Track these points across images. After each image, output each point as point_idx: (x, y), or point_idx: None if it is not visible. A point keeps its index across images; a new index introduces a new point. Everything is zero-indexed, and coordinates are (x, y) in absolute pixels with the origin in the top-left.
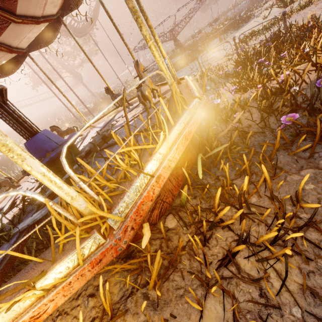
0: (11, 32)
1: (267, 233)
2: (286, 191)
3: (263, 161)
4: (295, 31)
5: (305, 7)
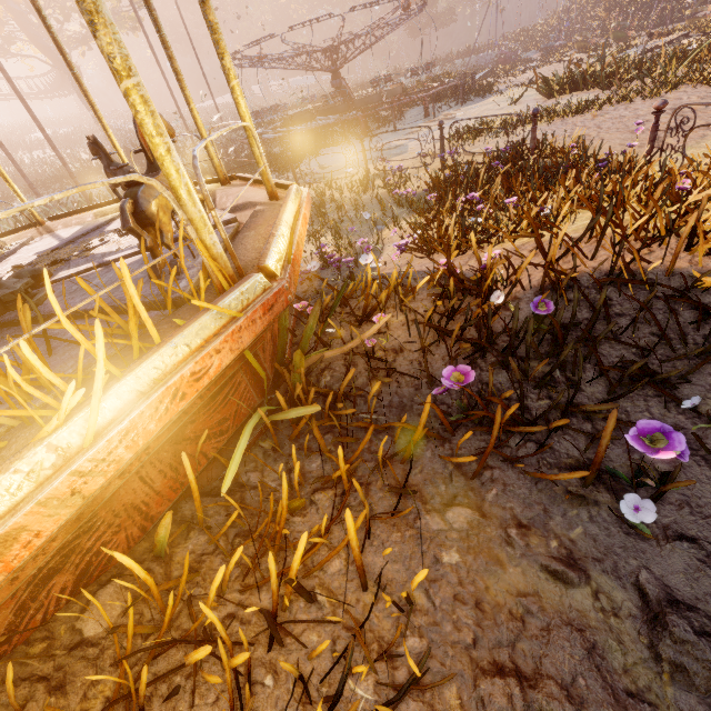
0: None
1: (321, 687)
2: (406, 557)
3: (388, 460)
4: (548, 156)
5: (577, 112)
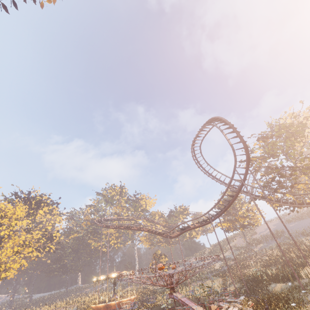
0: None
1: None
2: None
3: None
4: None
5: None
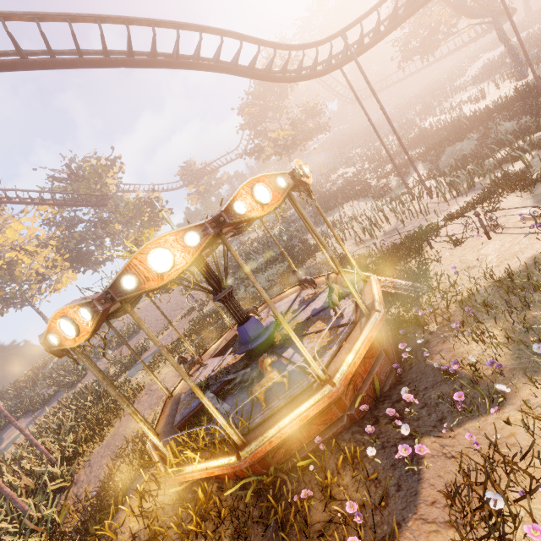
0: None
1: None
2: None
3: None
4: None
5: None
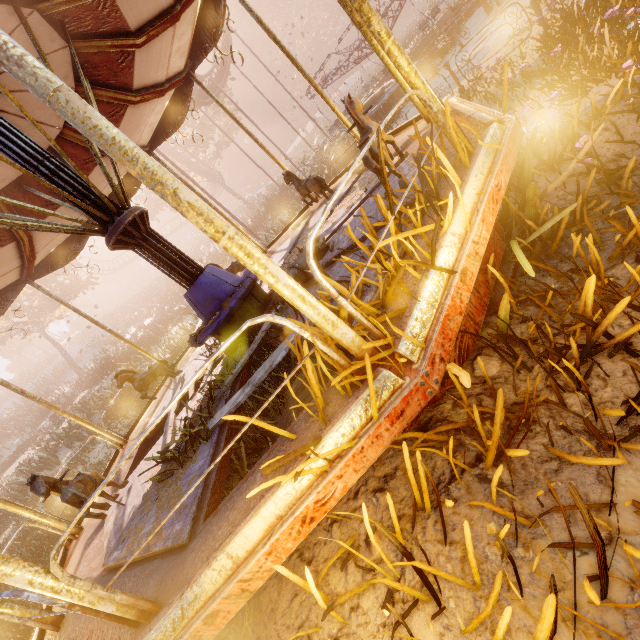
0: (128, 123)
1: None
2: None
3: None
4: None
5: None
